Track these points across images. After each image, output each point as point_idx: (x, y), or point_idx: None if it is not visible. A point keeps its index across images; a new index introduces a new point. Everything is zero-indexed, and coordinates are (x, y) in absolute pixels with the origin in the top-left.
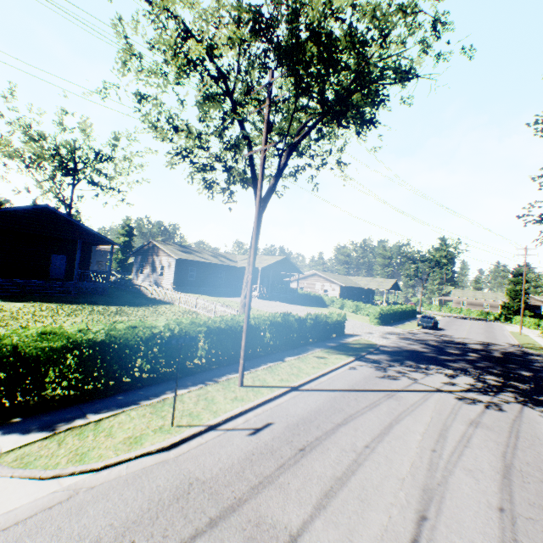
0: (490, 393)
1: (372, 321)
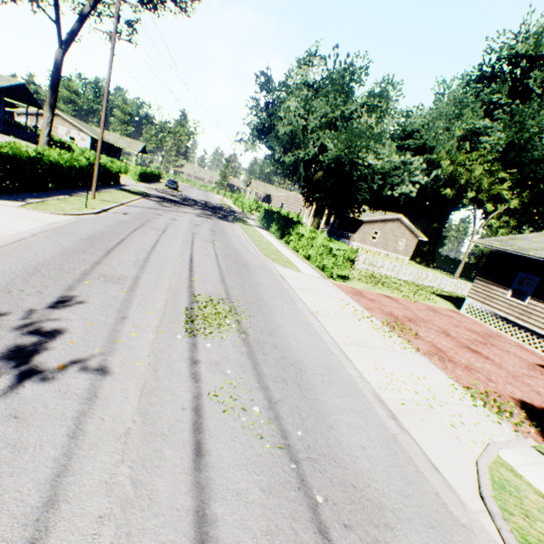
0: (209, 216)
1: (133, 178)
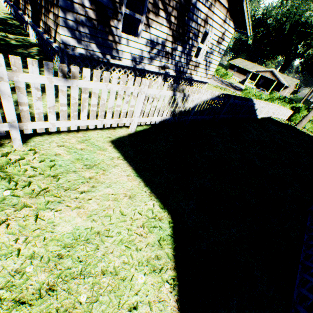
0: None
1: None
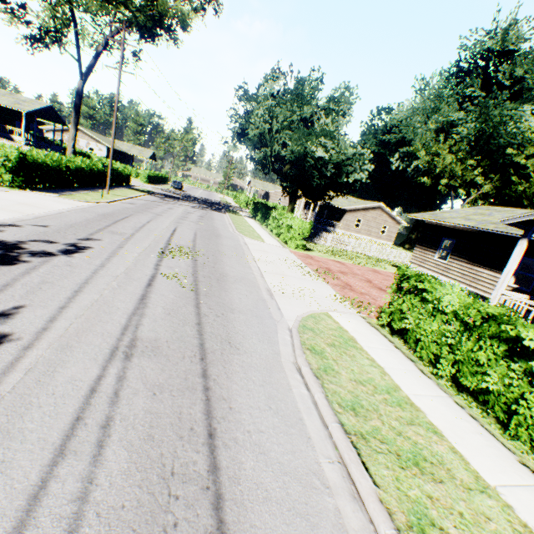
0: (203, 208)
1: (143, 180)
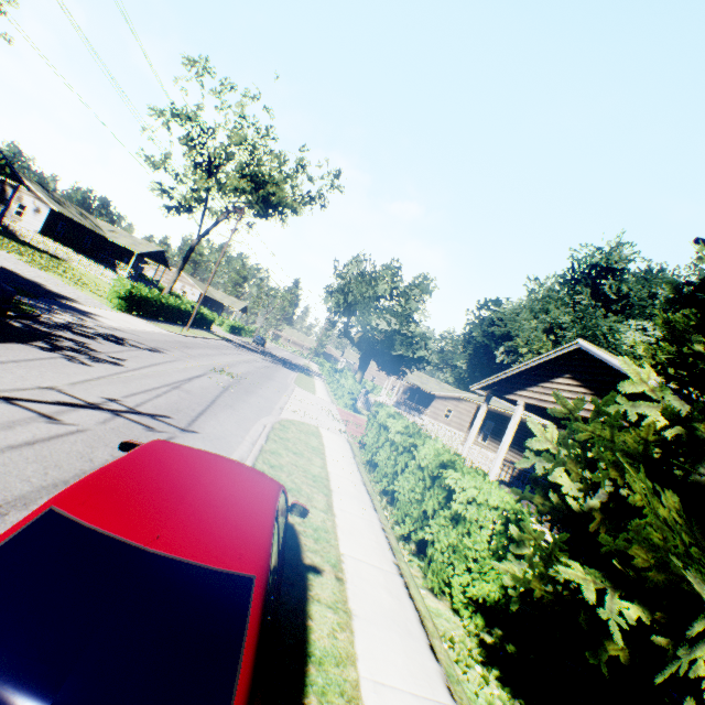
0: (276, 363)
1: (226, 329)
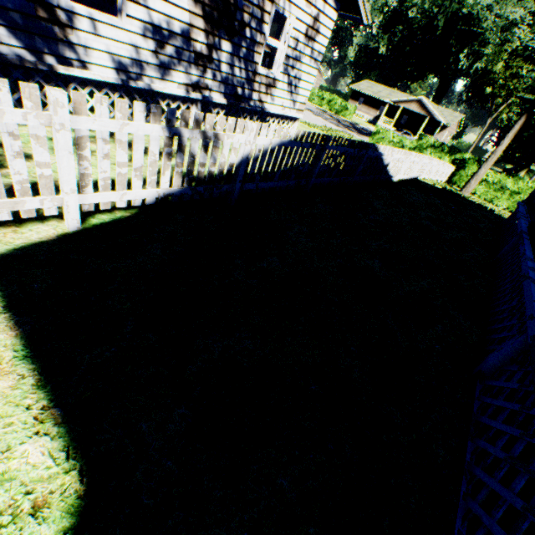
0: None
1: None
